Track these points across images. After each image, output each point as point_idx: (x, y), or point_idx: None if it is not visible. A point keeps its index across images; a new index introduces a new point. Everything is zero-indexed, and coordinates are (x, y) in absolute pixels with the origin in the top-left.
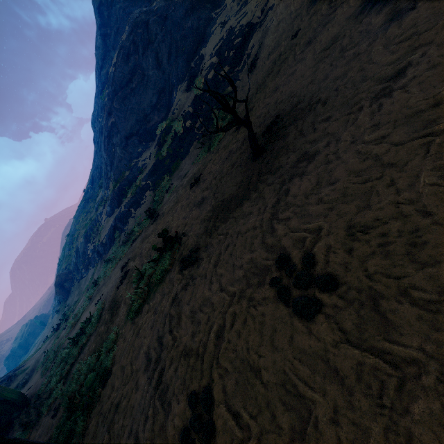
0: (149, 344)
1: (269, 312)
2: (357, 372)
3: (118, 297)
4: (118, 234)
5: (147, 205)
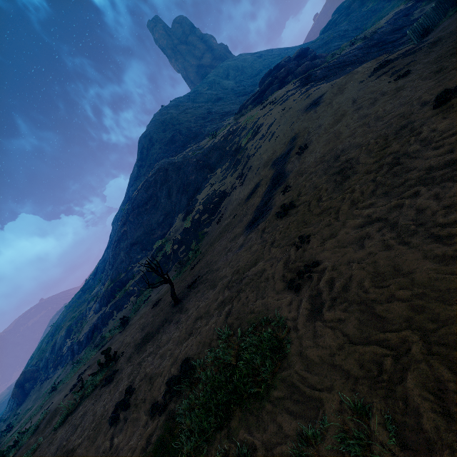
0: (52, 450)
1: (105, 423)
2: (102, 452)
3: (60, 407)
4: (96, 334)
5: (128, 310)
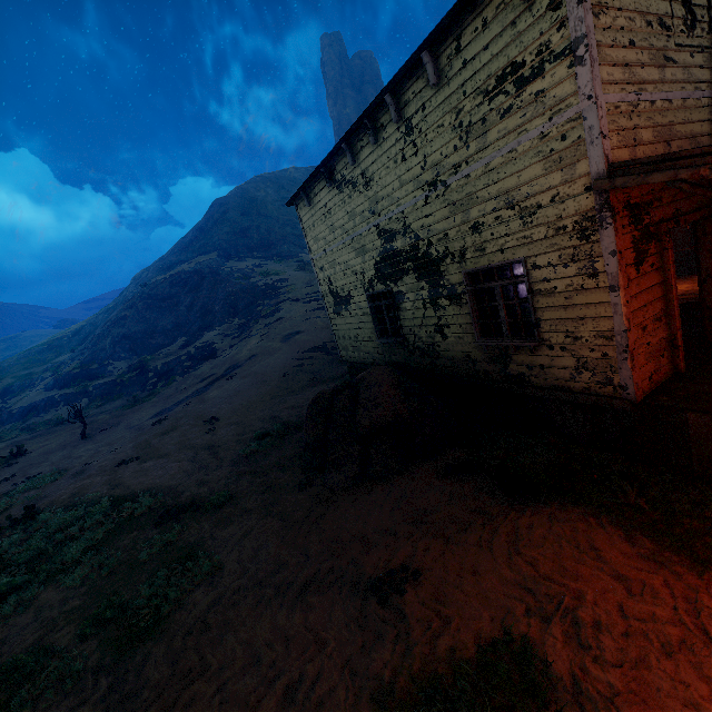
0: None
1: None
2: None
3: None
4: (33, 415)
5: (74, 409)
